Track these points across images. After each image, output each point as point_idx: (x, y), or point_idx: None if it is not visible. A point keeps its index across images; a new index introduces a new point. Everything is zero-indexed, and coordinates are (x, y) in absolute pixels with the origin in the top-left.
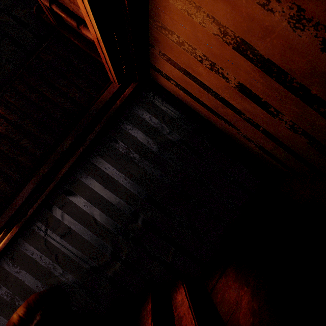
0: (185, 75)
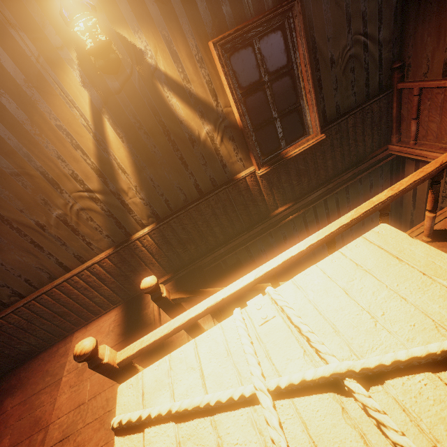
0: (427, 183)
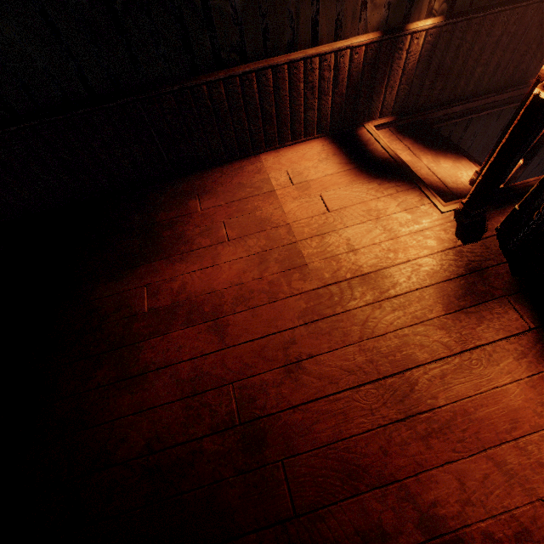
0: None
